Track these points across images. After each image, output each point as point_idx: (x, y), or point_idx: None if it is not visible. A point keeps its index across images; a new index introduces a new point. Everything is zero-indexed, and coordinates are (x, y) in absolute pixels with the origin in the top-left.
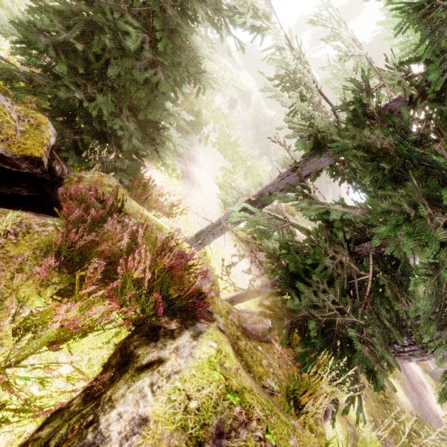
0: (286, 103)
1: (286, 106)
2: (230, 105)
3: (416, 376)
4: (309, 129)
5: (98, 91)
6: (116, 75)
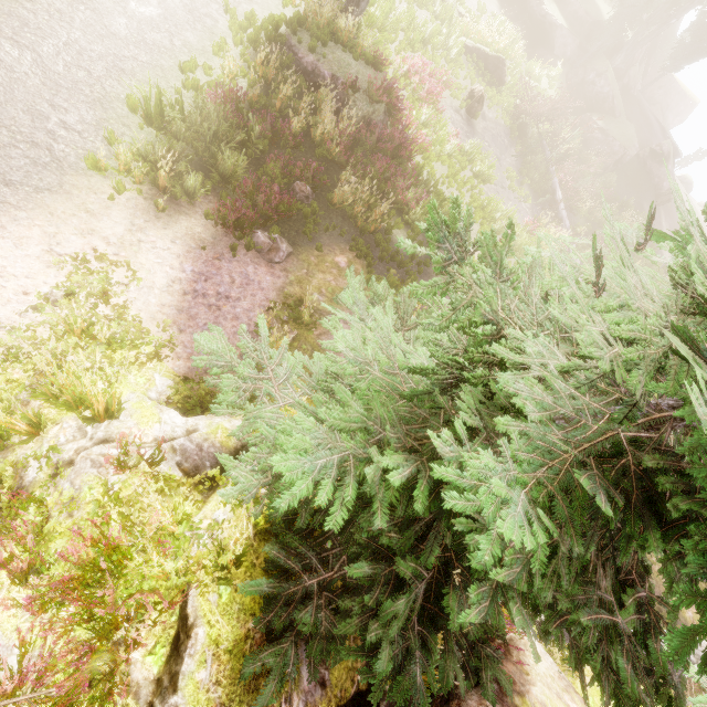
0: None
1: None
2: (469, 109)
3: None
4: None
5: None
6: None
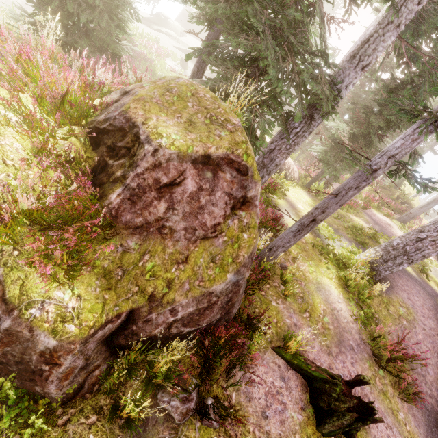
0: (183, 2)
1: (182, 3)
2: (182, 66)
3: (383, 221)
4: (200, 13)
5: (79, 38)
6: (86, 24)
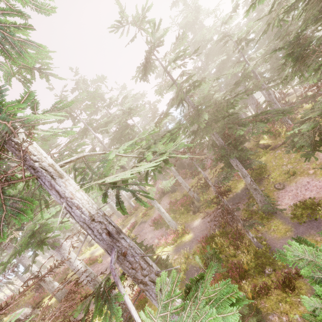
0: None
1: None
2: None
3: None
4: None
5: None
6: None
